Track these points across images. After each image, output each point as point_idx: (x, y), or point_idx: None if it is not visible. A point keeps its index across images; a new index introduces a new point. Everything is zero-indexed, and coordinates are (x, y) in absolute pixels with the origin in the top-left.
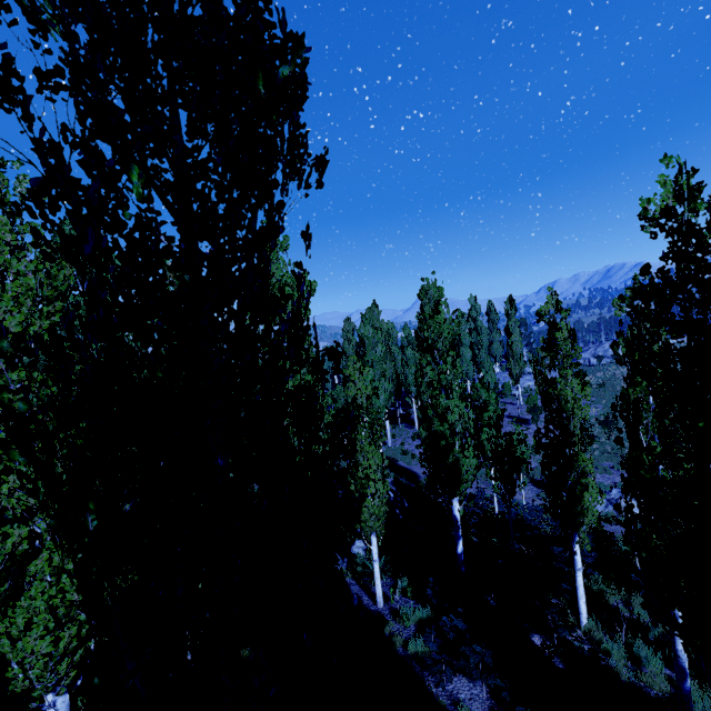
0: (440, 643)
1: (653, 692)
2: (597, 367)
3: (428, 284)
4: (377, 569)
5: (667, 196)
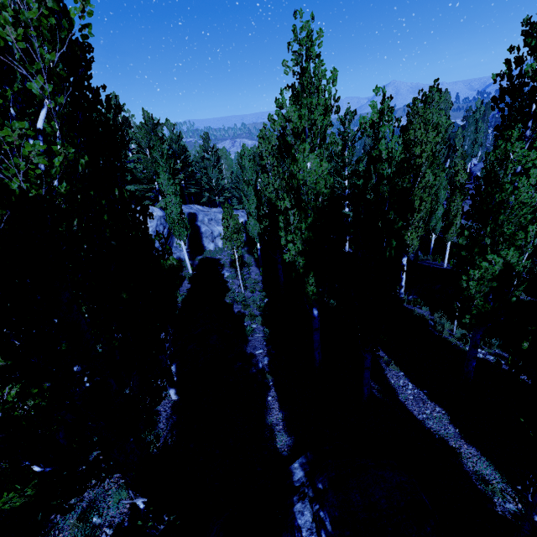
0: None
1: None
2: None
3: (446, 91)
4: (447, 253)
5: None
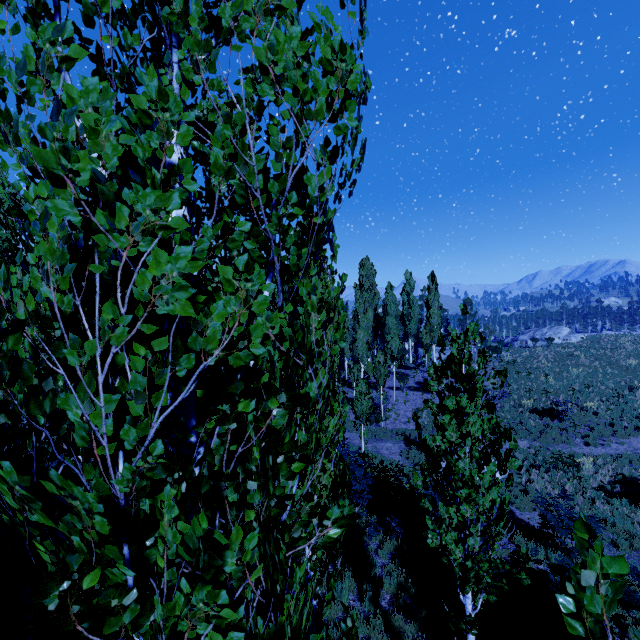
0: None
1: (325, 618)
2: (531, 348)
3: (366, 258)
4: None
5: None
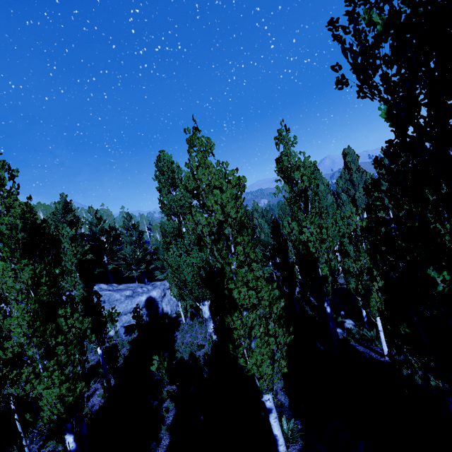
0: None
1: None
2: None
3: (348, 147)
4: (382, 336)
5: None
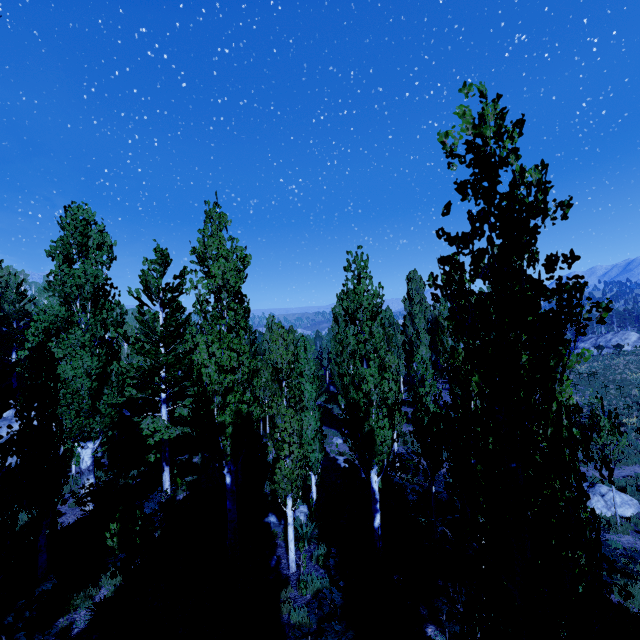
0: (321, 617)
1: None
2: (596, 357)
3: (414, 271)
4: (290, 532)
5: (466, 126)
